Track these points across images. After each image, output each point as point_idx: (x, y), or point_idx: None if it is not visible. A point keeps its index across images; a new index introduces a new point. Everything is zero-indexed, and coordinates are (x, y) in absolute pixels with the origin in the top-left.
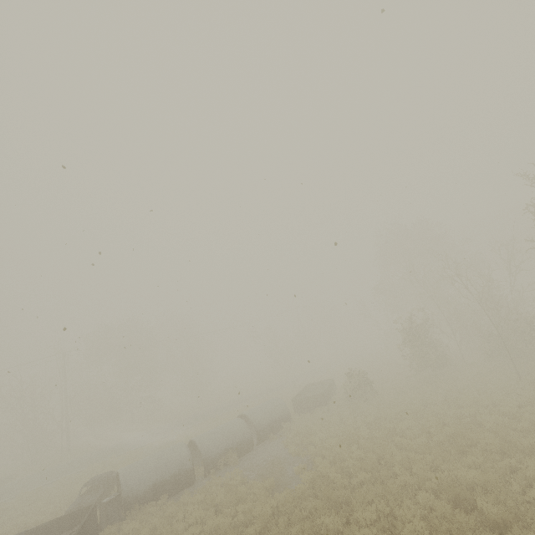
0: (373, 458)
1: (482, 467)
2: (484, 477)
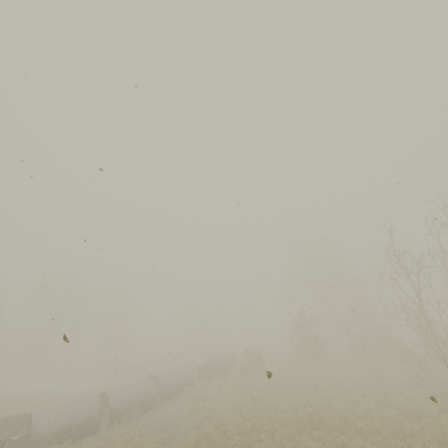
0: (249, 425)
1: (324, 441)
2: (321, 447)
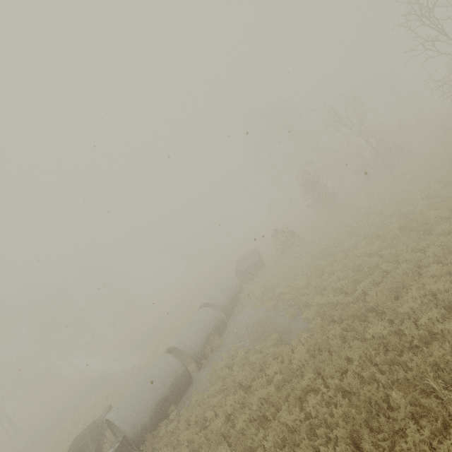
0: (351, 273)
1: (451, 231)
2: None
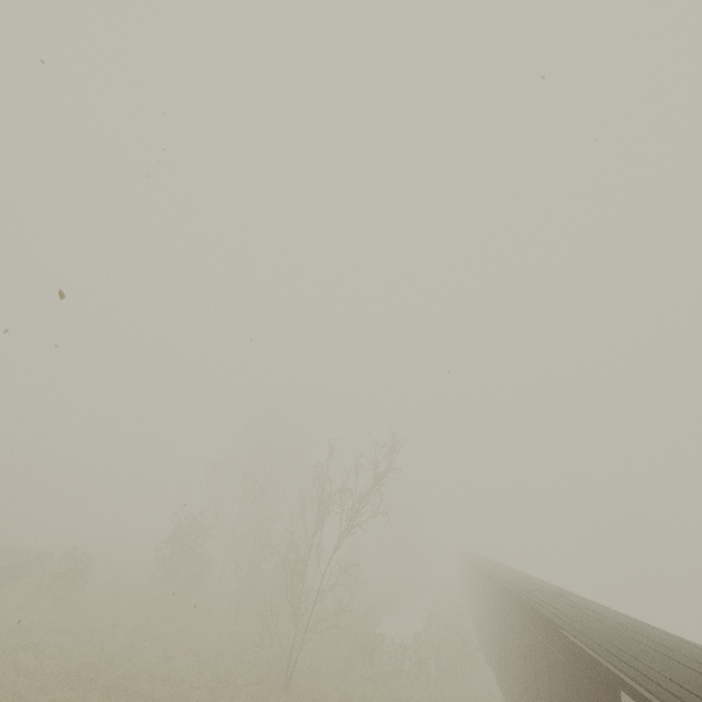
0: None
1: None
2: None
